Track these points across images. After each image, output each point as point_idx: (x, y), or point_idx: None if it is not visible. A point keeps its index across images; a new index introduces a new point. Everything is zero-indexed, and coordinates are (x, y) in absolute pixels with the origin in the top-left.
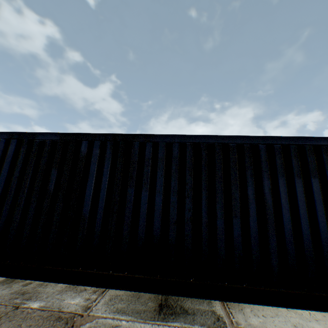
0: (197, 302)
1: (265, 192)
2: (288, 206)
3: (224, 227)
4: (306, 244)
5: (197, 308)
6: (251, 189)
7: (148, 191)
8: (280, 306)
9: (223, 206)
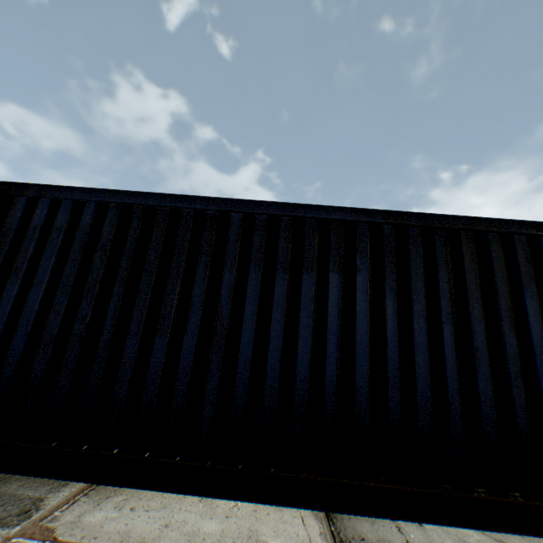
0: (37, 484)
1: (222, 293)
2: (254, 319)
3: (136, 352)
4: (268, 385)
5: (15, 494)
6: (201, 287)
7: (21, 284)
8: (194, 493)
9: (146, 315)
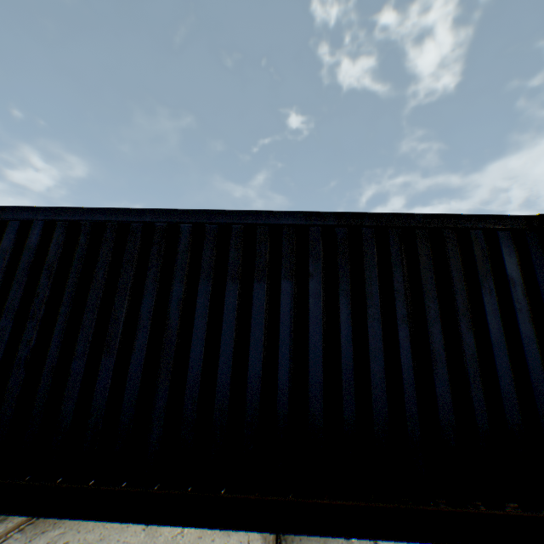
0: None
1: (171, 307)
2: (204, 333)
3: (82, 374)
4: (219, 401)
5: None
6: (149, 302)
7: None
8: (139, 521)
9: (92, 335)
